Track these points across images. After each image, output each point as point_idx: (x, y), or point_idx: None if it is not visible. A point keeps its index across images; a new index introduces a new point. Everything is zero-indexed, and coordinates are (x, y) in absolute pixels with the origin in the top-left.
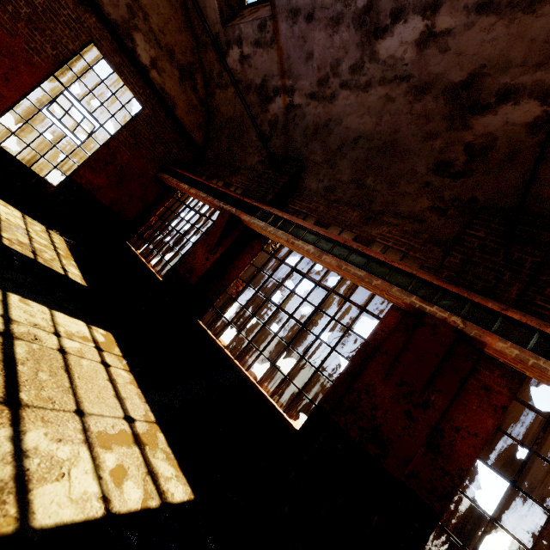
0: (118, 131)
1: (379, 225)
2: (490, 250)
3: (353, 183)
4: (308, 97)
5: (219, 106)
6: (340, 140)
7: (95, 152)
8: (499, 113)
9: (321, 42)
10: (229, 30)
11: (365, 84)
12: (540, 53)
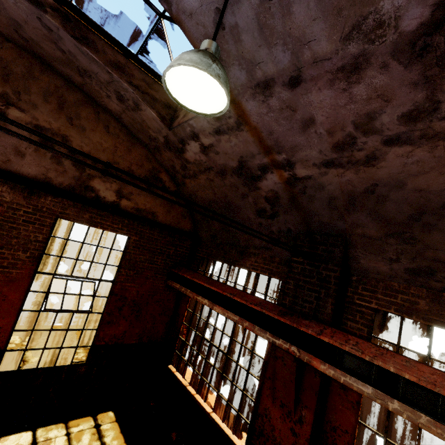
0: (116, 273)
1: None
2: None
3: None
4: (320, 166)
5: (194, 192)
6: (411, 207)
7: (105, 307)
8: None
9: (326, 102)
10: (178, 130)
11: None
12: None
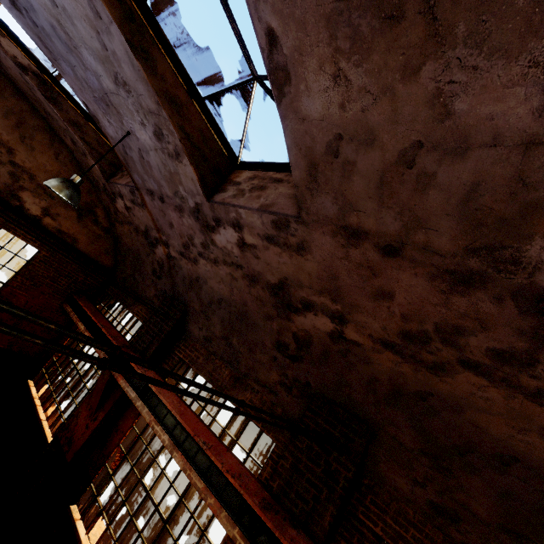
0: (11, 277)
1: (244, 390)
2: (314, 456)
3: (224, 339)
4: (179, 254)
5: (121, 236)
6: (209, 297)
7: None
8: (307, 317)
9: (176, 219)
10: (112, 185)
11: (214, 260)
12: (318, 284)
